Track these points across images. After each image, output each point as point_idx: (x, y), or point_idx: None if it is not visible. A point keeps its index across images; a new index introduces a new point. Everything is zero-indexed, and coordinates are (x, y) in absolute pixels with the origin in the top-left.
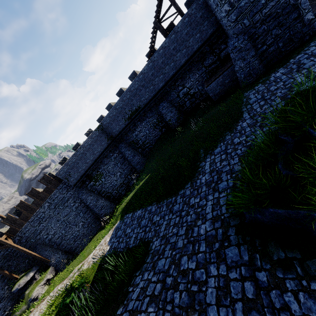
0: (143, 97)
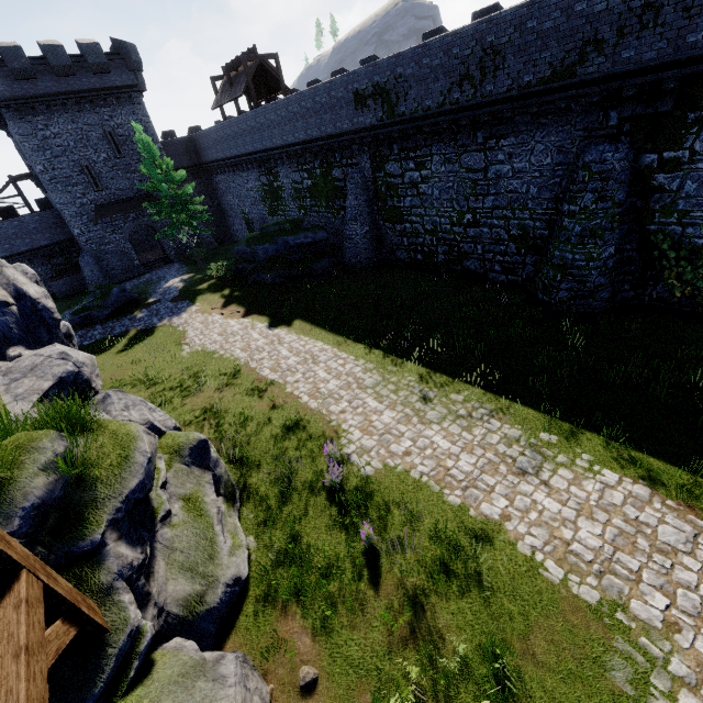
0: None
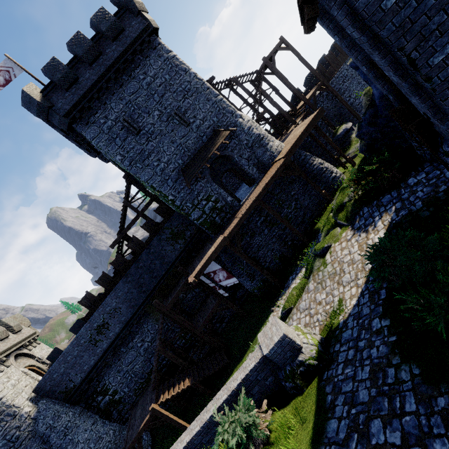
0: None
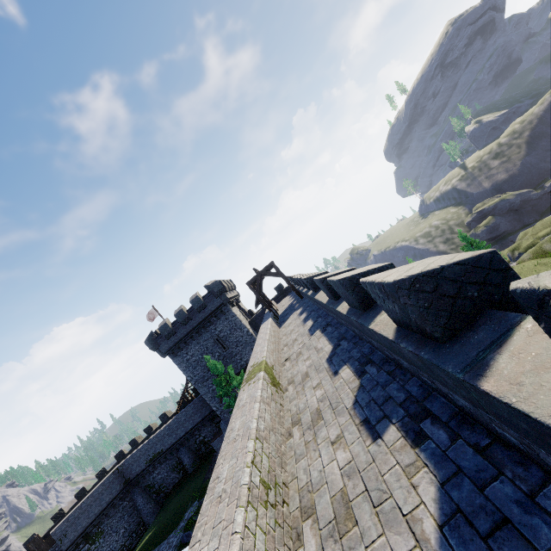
0: (167, 443)
